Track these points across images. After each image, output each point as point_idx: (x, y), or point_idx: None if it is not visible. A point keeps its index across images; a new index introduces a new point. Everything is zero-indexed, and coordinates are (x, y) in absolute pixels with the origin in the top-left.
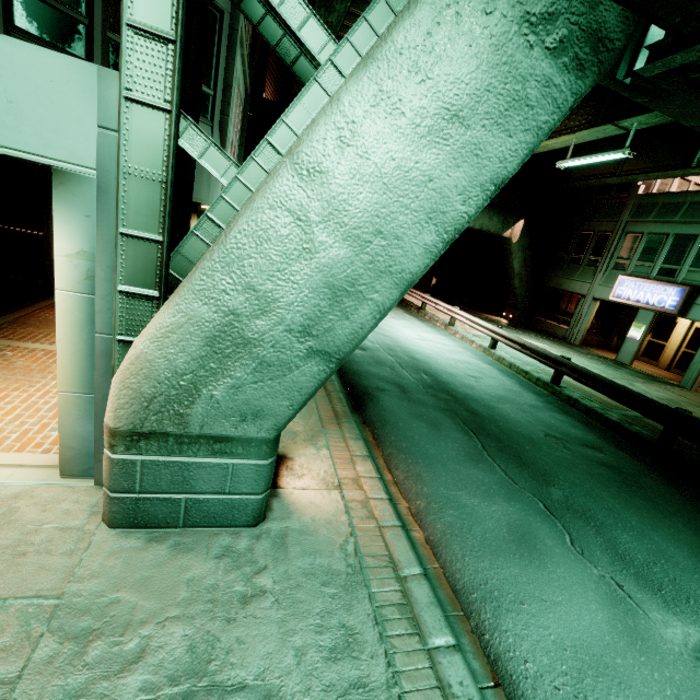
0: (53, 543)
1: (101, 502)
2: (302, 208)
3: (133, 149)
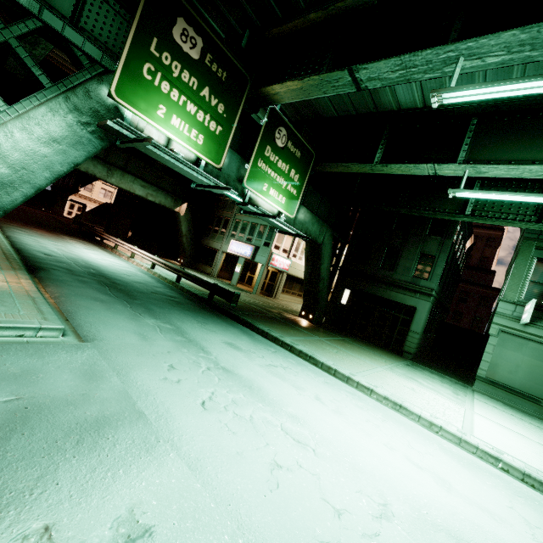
0: None
1: None
2: None
3: None
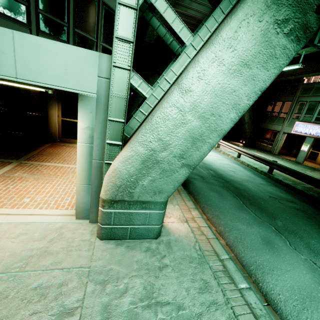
0: (80, 246)
1: (93, 229)
2: (182, 106)
3: (115, 86)
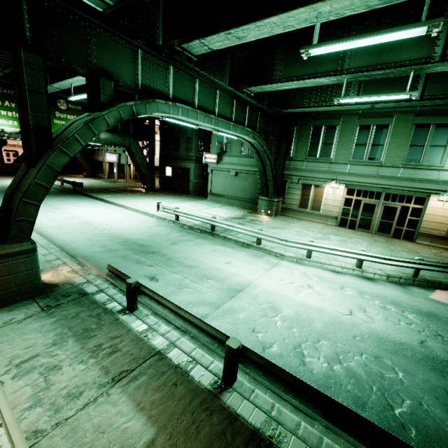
0: None
1: None
2: None
3: None
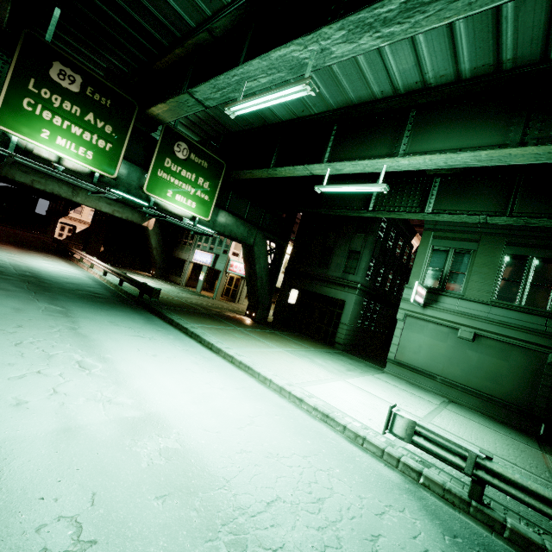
0: None
1: None
2: None
3: None
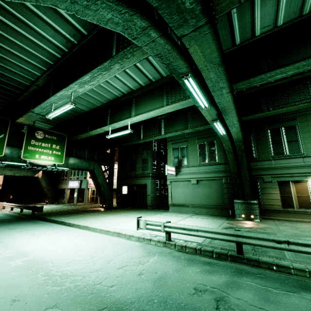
0: None
1: None
2: None
3: None
